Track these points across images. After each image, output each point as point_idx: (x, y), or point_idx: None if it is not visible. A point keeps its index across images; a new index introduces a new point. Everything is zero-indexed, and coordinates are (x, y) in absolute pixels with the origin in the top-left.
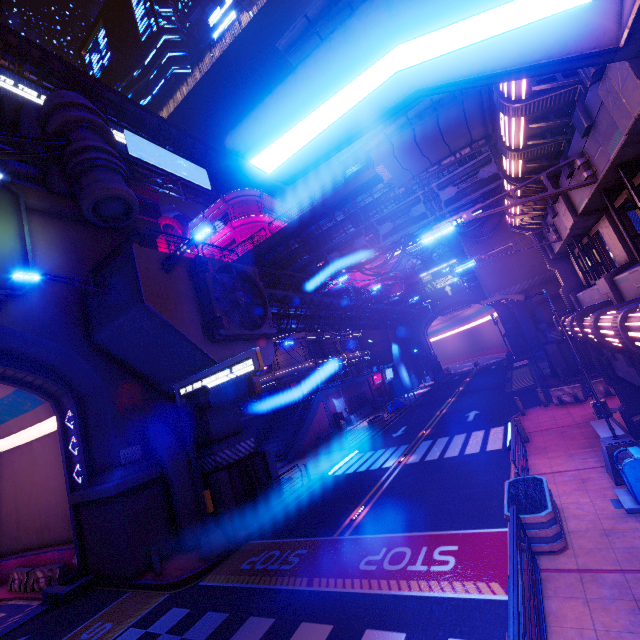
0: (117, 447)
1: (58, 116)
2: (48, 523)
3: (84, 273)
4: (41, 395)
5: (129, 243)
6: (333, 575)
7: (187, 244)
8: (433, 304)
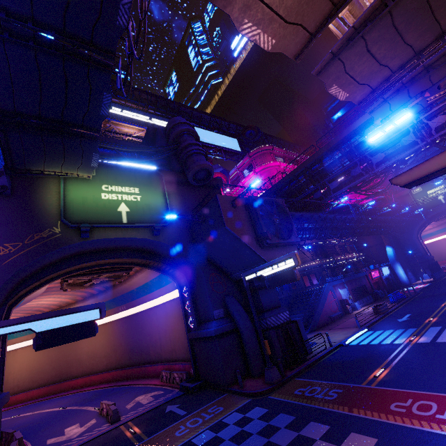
0: (212, 309)
1: (174, 131)
2: (175, 348)
3: (189, 212)
4: (171, 278)
5: (213, 193)
6: (368, 409)
7: (246, 190)
8: (425, 212)
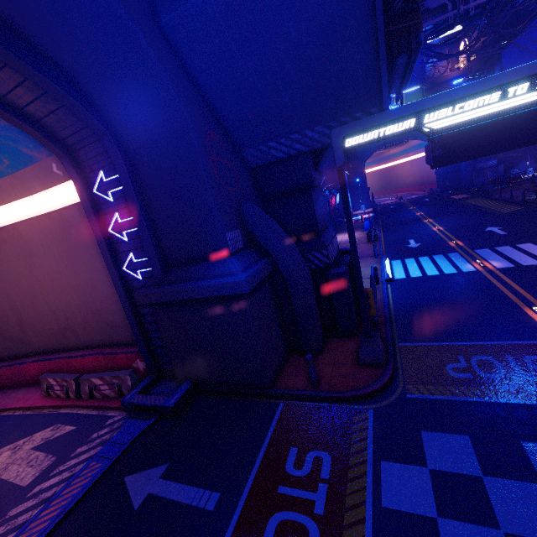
0: (222, 228)
1: None
2: (72, 325)
3: None
4: (43, 139)
5: None
6: None
7: None
8: None
